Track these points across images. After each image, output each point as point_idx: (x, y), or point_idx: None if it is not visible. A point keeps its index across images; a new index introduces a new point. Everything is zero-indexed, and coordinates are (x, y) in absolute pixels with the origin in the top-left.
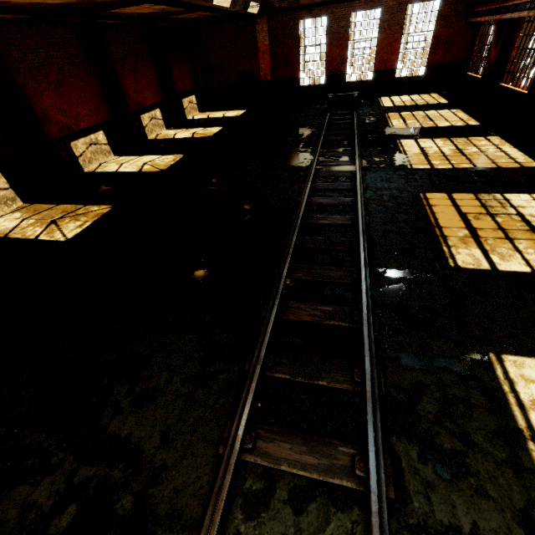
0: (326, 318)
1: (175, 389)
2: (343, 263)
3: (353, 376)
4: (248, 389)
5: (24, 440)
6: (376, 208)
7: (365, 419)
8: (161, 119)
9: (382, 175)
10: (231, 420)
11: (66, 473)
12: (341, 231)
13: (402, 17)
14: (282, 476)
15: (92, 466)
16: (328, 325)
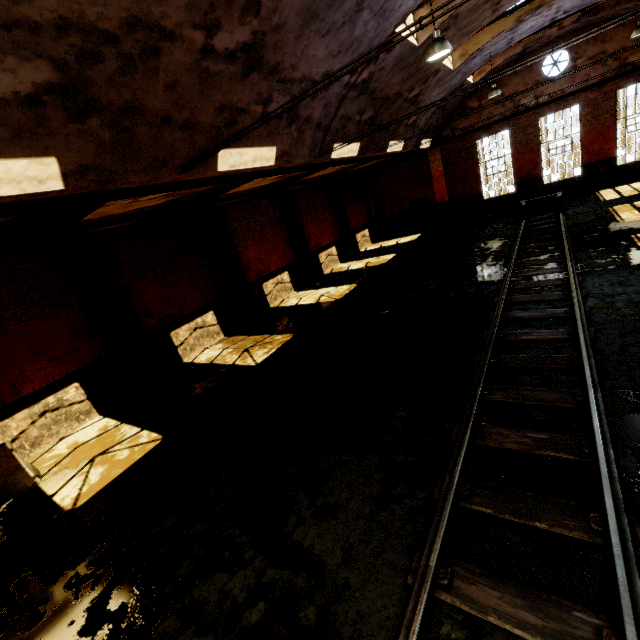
0: (539, 448)
1: (356, 508)
2: (560, 384)
3: (588, 523)
4: (439, 518)
5: (223, 533)
6: (606, 318)
7: (614, 580)
8: (336, 254)
9: (611, 278)
10: (420, 549)
11: (256, 570)
12: (553, 347)
13: (611, 104)
14: (491, 632)
15: (278, 569)
16: (544, 457)
